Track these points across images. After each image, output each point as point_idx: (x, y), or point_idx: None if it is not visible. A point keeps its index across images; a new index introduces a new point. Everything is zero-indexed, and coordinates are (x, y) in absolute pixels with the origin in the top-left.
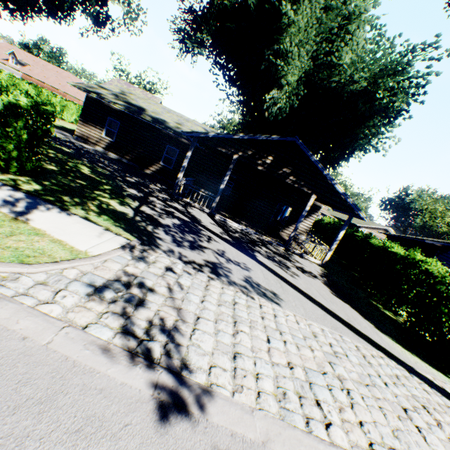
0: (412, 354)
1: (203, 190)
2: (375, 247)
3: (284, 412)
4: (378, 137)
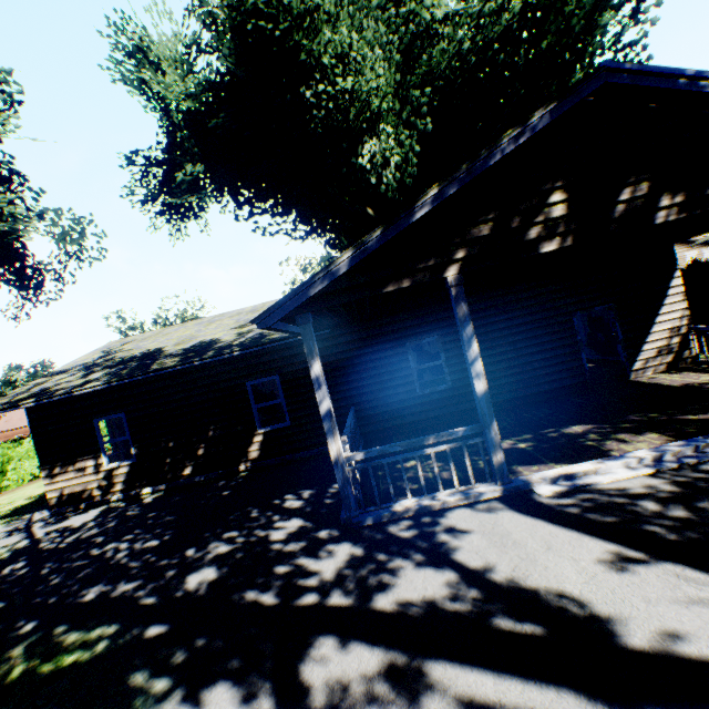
0: None
1: (432, 439)
2: None
3: None
4: None
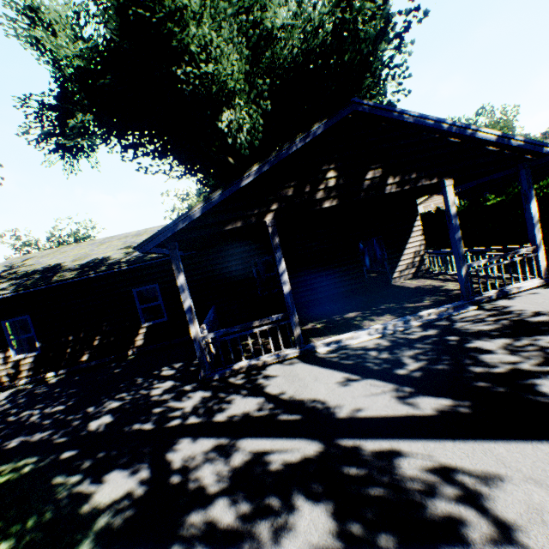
0: None
1: (258, 323)
2: None
3: None
4: None
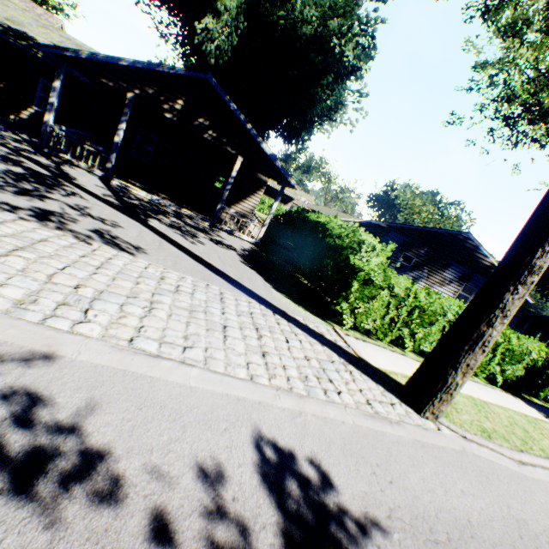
0: (299, 306)
1: (90, 144)
2: (312, 223)
3: (16, 310)
4: (346, 108)
